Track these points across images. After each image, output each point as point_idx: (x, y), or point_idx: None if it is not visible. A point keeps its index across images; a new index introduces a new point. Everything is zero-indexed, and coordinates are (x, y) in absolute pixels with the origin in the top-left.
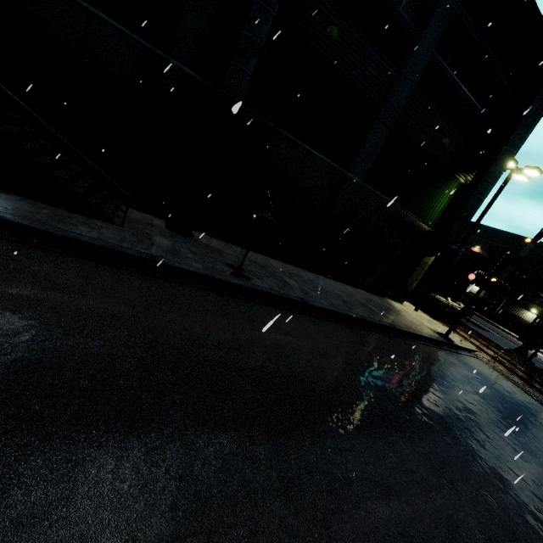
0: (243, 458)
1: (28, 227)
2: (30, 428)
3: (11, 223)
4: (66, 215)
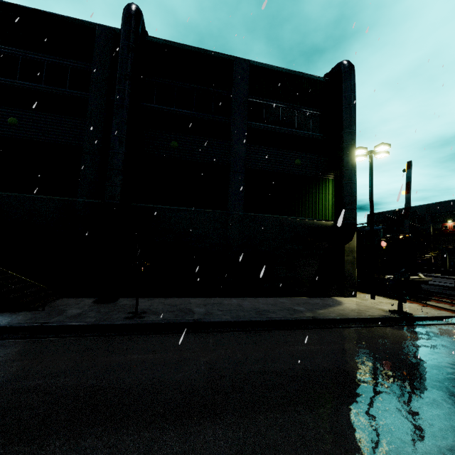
0: None
1: None
2: None
3: None
4: None
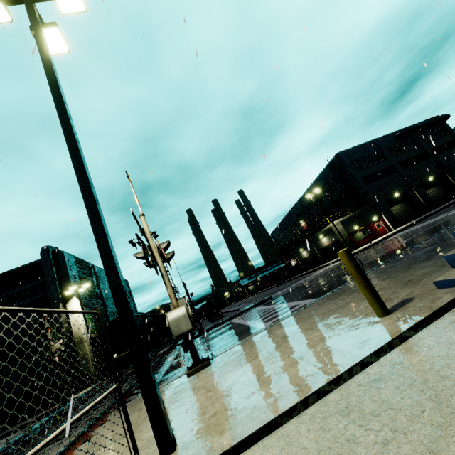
0: None
1: None
2: None
3: None
4: None
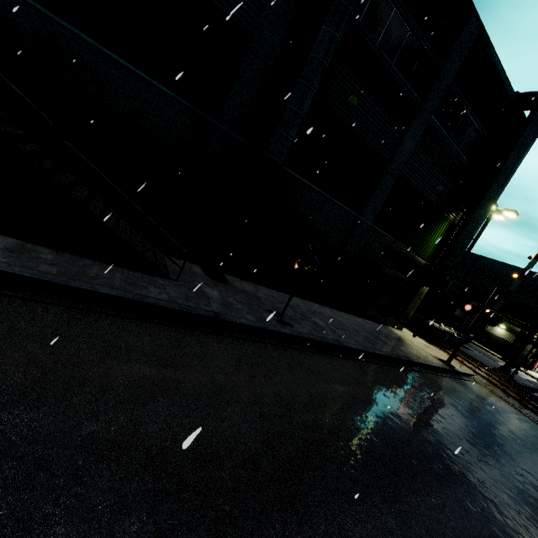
0: (383, 531)
1: (116, 297)
2: (235, 532)
3: (102, 295)
4: (133, 275)
